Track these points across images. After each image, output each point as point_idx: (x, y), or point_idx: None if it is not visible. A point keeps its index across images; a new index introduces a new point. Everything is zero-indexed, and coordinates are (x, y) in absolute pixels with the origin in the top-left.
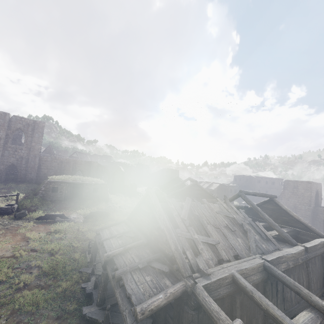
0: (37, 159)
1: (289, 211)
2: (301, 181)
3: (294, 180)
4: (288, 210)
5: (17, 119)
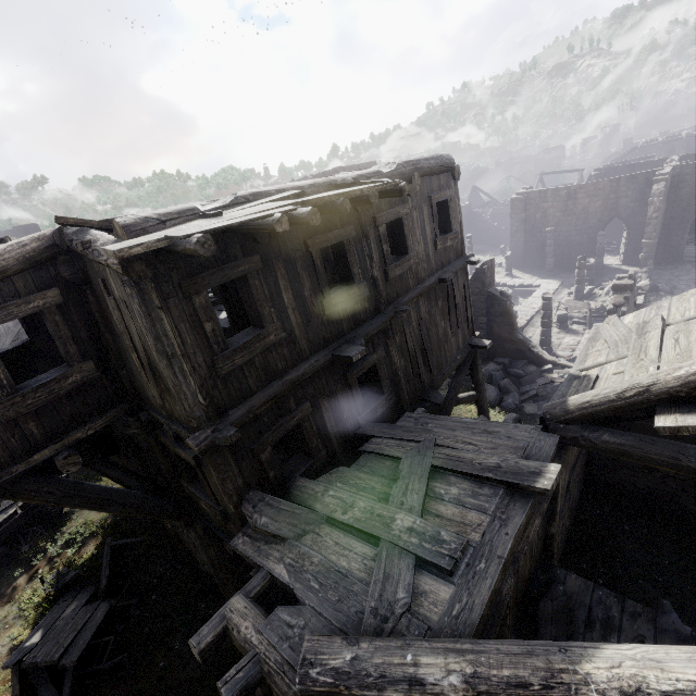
0: None
1: None
2: (328, 172)
3: (322, 174)
4: None
5: None
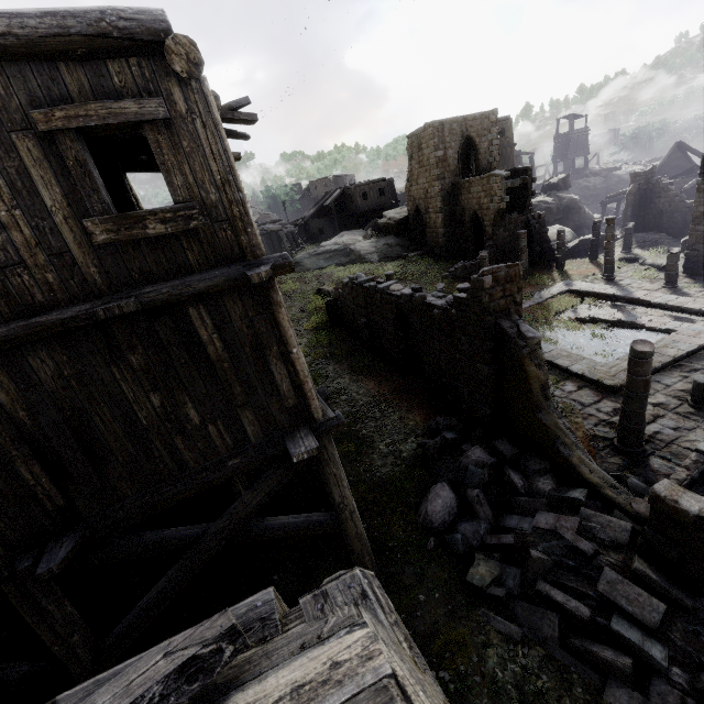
0: None
1: None
2: (423, 128)
3: (417, 131)
4: None
5: None
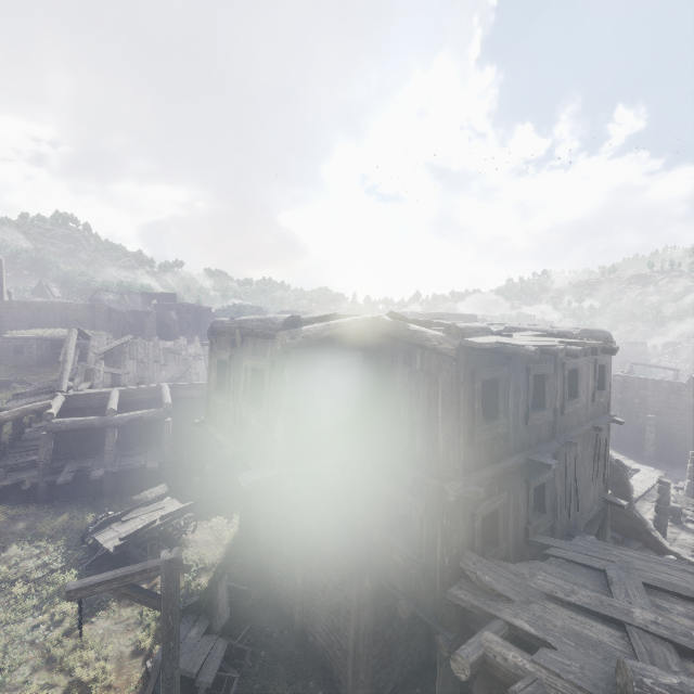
0: None
1: None
2: (434, 314)
3: (428, 314)
4: None
5: None
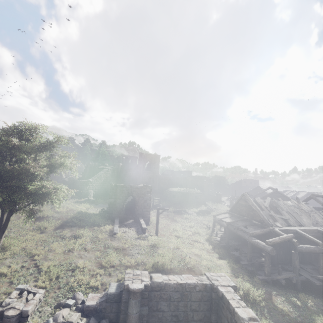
0: (157, 178)
1: None
2: None
3: None
4: None
5: (147, 155)
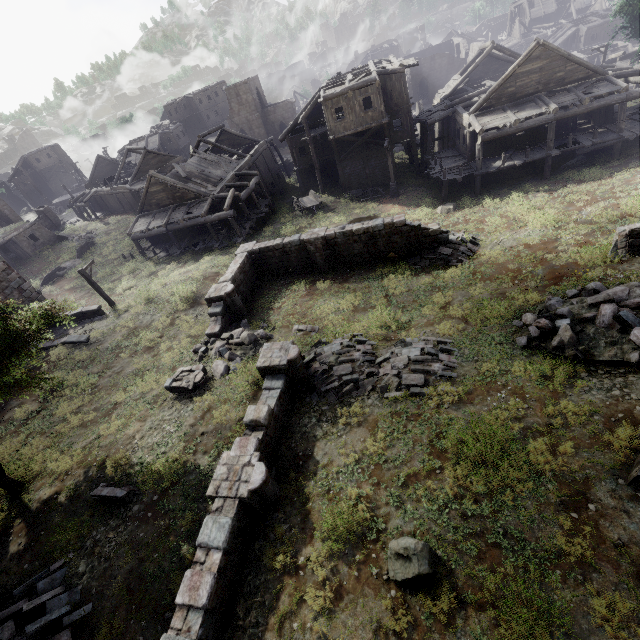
0: None
1: (237, 134)
2: (239, 84)
3: (234, 86)
4: (236, 134)
5: None
